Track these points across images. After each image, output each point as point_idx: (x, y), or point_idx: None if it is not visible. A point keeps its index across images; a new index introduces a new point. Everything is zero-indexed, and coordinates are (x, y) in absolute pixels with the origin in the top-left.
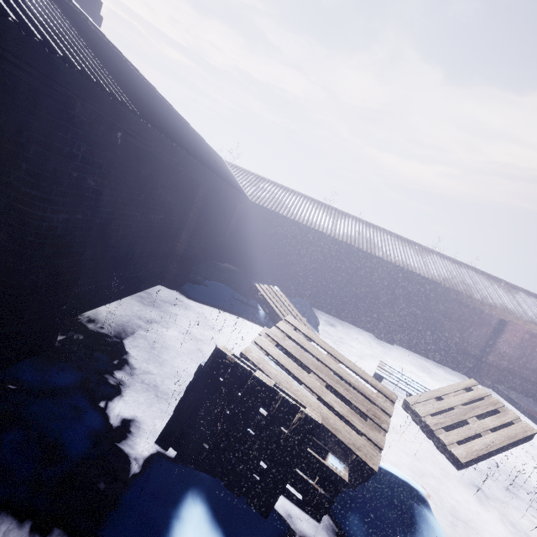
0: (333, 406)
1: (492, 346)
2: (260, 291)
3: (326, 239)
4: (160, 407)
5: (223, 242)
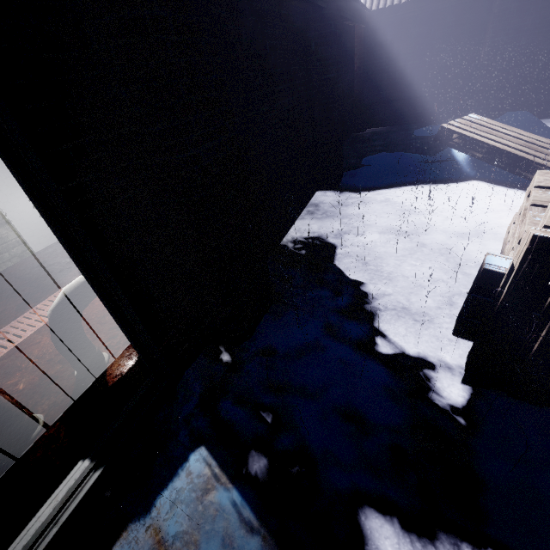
0: None
1: None
2: (456, 132)
3: None
4: (428, 332)
5: (354, 102)
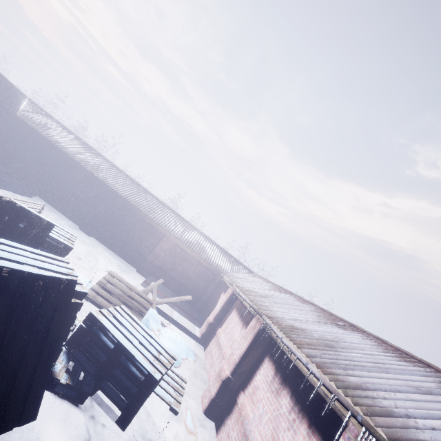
0: None
1: (153, 249)
2: None
3: (63, 155)
4: None
5: None
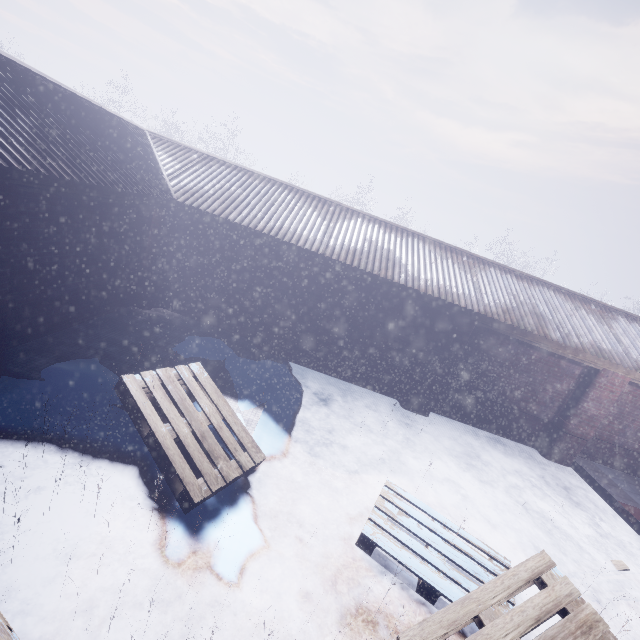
0: None
1: (576, 408)
2: (131, 393)
3: (312, 259)
4: None
5: (140, 274)
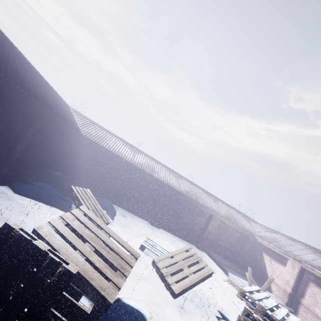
0: (95, 263)
1: (206, 229)
2: (74, 191)
3: (127, 164)
4: None
5: (58, 157)
